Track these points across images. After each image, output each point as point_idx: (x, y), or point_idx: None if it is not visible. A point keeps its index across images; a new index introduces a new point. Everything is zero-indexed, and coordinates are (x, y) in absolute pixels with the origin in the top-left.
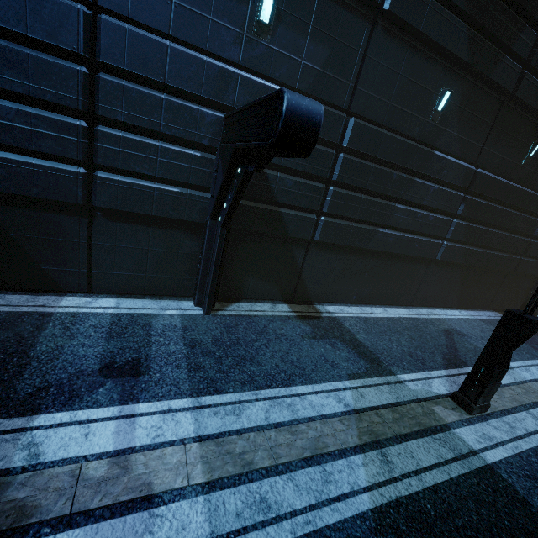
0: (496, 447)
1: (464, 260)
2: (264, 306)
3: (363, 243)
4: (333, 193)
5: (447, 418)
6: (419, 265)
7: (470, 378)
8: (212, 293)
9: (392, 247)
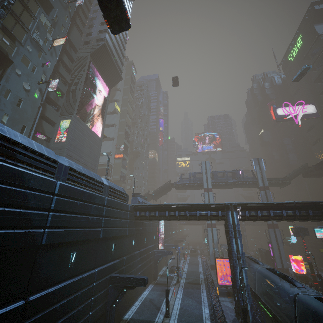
0: (175, 320)
1: (143, 274)
2: None
3: None
4: None
5: (167, 321)
6: None
7: (166, 309)
8: None
9: None
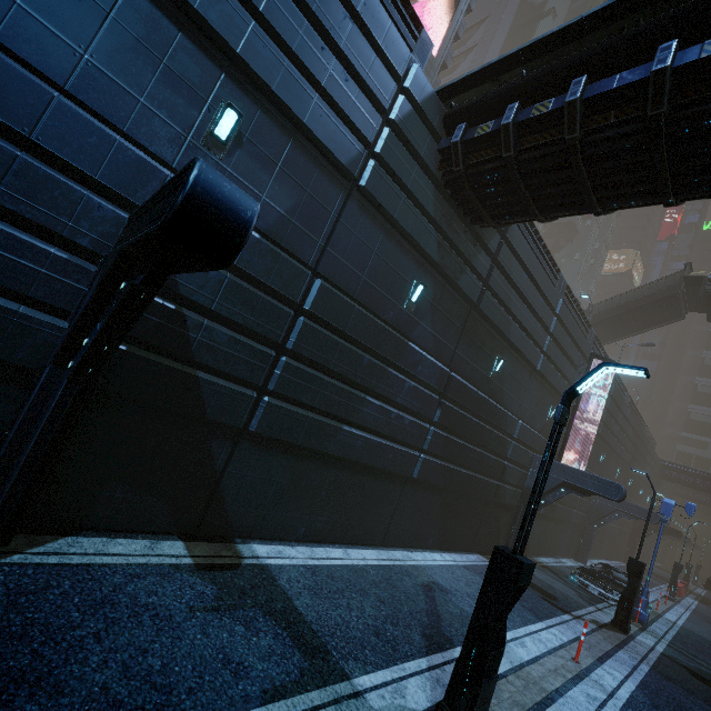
0: None
1: (443, 480)
2: (133, 544)
3: (322, 443)
4: (285, 365)
5: None
6: (392, 483)
7: (459, 672)
8: (5, 513)
9: (360, 454)
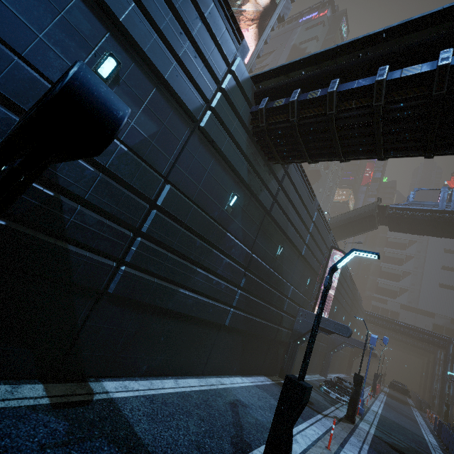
0: None
1: (245, 326)
2: None
3: (163, 302)
4: (140, 244)
5: None
6: (211, 329)
7: None
8: None
9: (191, 309)
